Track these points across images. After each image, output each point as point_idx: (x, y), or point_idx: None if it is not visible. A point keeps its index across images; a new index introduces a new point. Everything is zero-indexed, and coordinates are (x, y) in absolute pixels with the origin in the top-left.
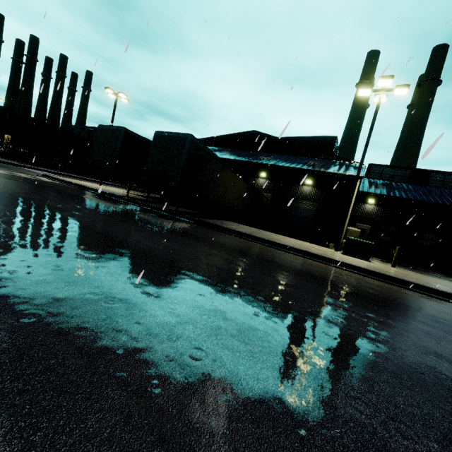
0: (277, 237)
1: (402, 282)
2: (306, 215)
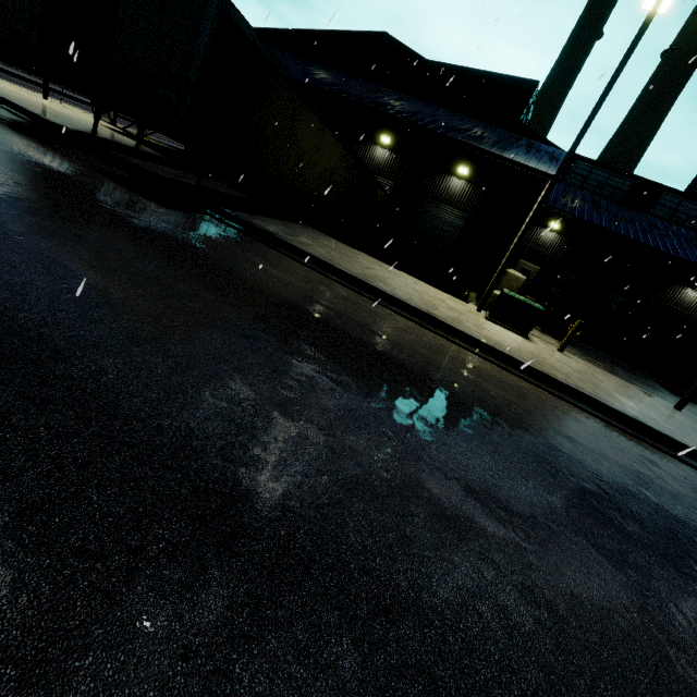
0: (383, 273)
1: (573, 393)
2: (445, 234)
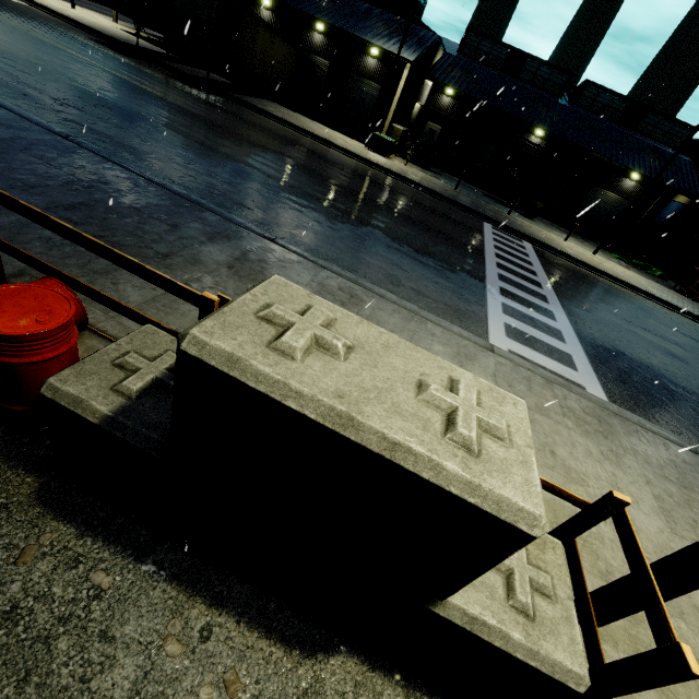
0: (313, 126)
1: (383, 169)
2: (367, 103)
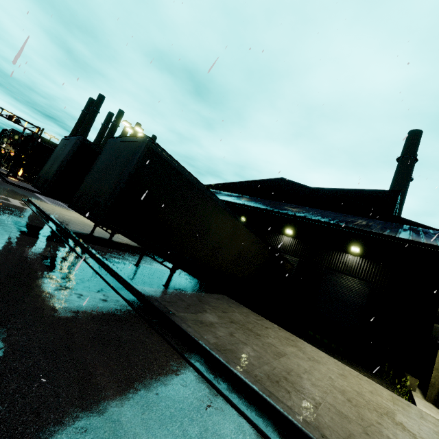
0: (298, 362)
1: None
2: (351, 299)
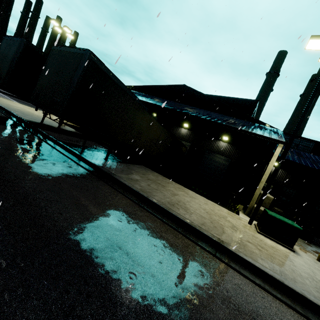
0: (184, 198)
1: None
2: (218, 168)
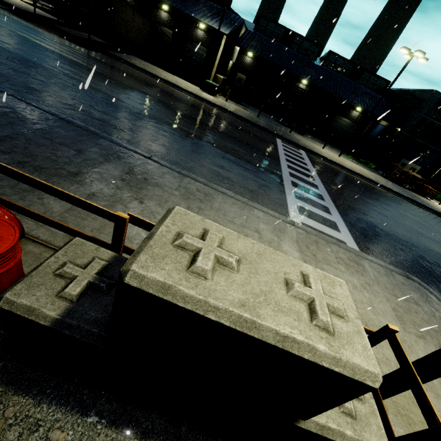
0: (165, 75)
1: (213, 104)
2: (199, 60)
